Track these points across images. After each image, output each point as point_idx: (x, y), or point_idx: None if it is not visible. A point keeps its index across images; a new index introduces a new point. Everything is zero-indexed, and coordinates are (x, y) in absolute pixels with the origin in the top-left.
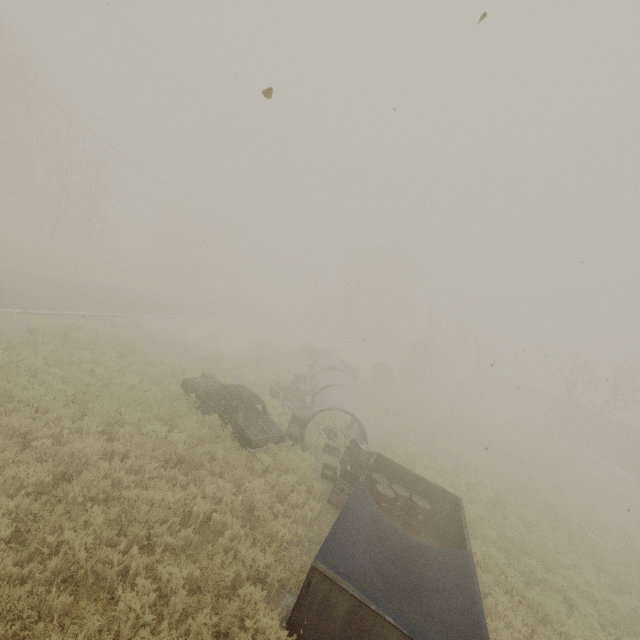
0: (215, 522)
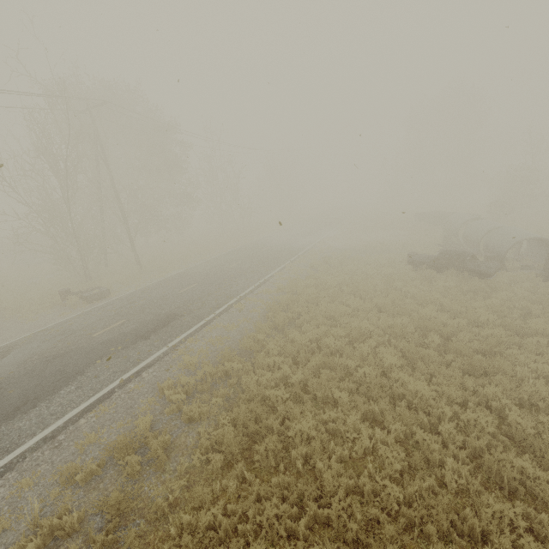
0: (518, 308)
